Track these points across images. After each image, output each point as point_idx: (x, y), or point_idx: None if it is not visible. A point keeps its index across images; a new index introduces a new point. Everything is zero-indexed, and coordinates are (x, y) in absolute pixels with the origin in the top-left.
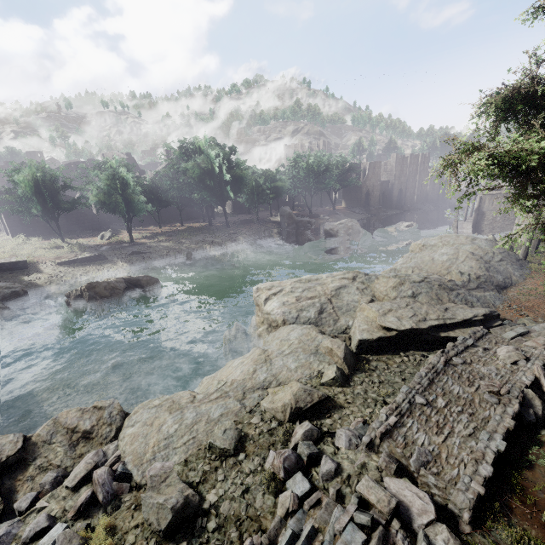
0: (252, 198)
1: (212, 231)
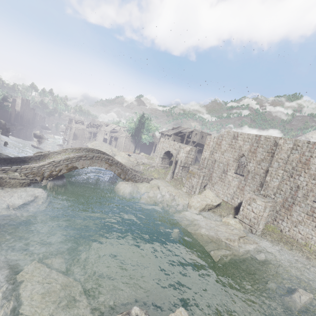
0: None
1: None
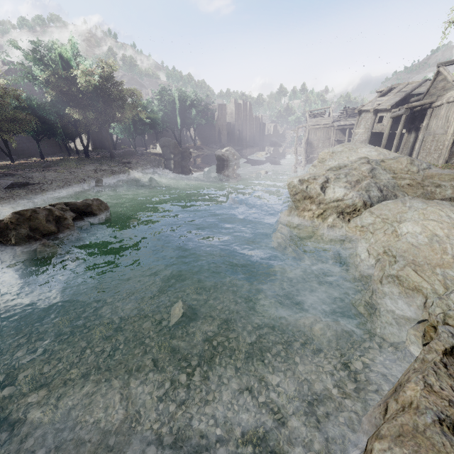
0: (130, 128)
1: (99, 161)
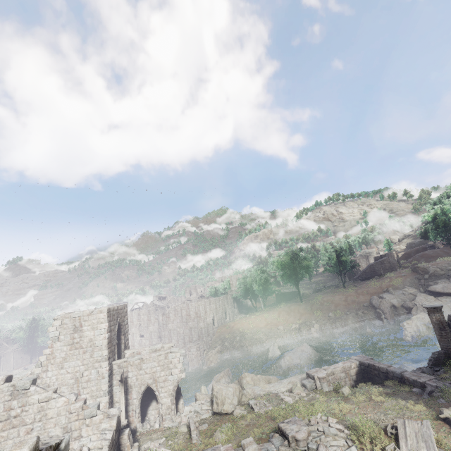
0: None
1: None
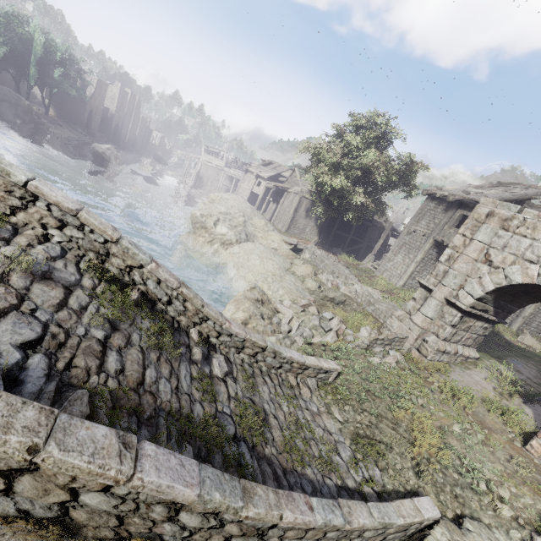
0: None
1: None
